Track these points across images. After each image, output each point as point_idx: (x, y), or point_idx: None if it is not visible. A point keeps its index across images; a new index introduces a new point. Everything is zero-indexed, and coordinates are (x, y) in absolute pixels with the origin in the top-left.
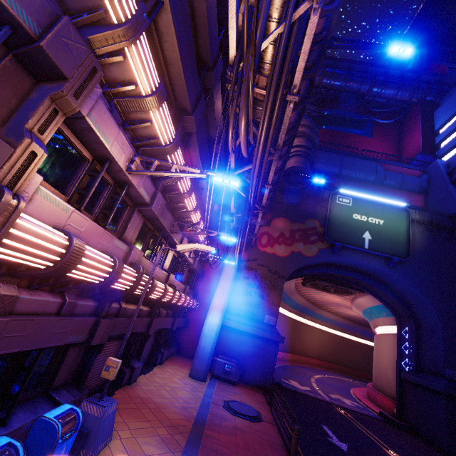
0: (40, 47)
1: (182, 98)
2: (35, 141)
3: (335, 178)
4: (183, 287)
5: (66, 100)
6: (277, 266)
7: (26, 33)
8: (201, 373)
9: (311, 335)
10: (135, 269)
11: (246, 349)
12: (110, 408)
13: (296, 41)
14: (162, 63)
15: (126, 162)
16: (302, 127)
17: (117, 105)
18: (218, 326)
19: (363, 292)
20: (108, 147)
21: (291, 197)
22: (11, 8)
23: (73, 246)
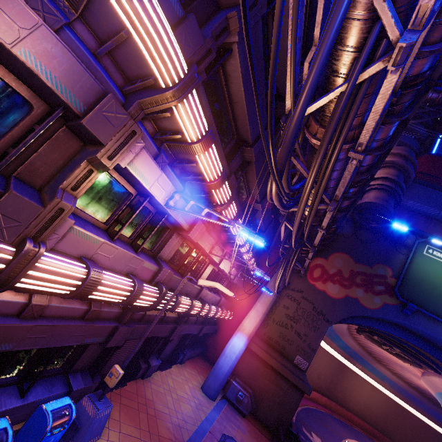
0: (81, 123)
1: (243, 131)
2: (65, 199)
3: (430, 221)
4: (218, 299)
5: (100, 162)
6: (324, 306)
7: (73, 112)
8: (212, 391)
9: (358, 388)
10: (158, 289)
11: (266, 383)
12: (103, 412)
13: (369, 96)
14: (227, 101)
15: (165, 198)
16: (395, 157)
17: (167, 147)
18: (240, 351)
19: (439, 373)
20: (147, 188)
21: (362, 232)
22: (62, 95)
23: (88, 279)
